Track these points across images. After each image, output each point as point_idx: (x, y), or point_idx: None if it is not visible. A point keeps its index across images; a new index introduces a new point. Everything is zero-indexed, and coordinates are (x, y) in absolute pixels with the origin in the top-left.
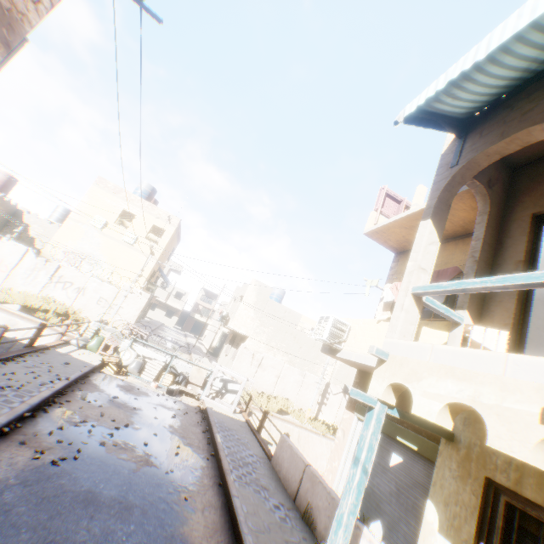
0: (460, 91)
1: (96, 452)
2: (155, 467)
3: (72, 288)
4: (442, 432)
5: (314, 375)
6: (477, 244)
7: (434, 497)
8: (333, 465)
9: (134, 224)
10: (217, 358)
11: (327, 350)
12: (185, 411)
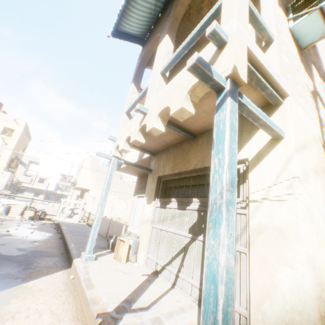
0: (129, 22)
1: None
2: (14, 236)
3: None
4: (146, 168)
5: None
6: None
7: (146, 194)
8: (129, 222)
9: None
10: None
11: (118, 168)
12: (43, 224)
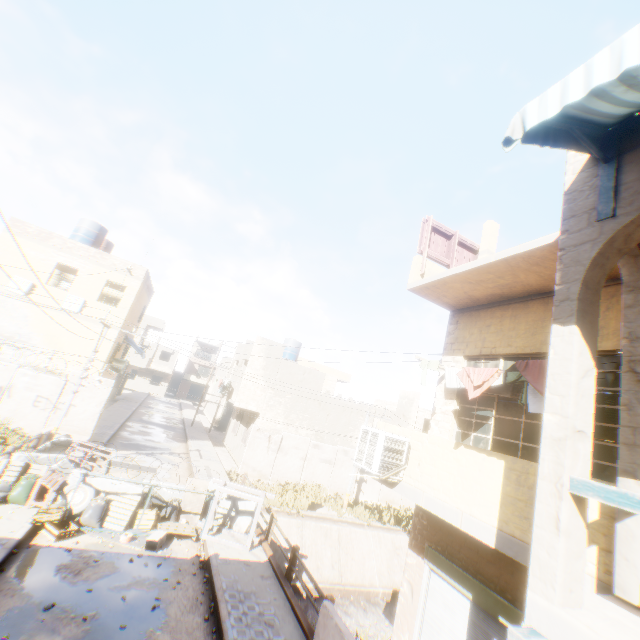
0: None
1: None
2: None
3: None
4: None
5: (348, 448)
6: (636, 347)
7: None
8: (402, 639)
9: (79, 283)
10: (224, 432)
11: (377, 476)
12: (176, 579)
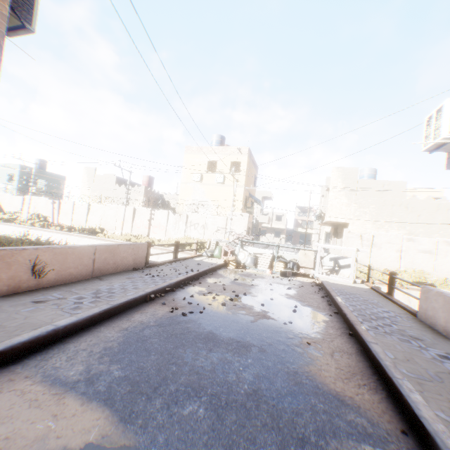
0: None
1: (218, 310)
2: (272, 320)
3: (199, 227)
4: None
5: (449, 239)
6: None
7: None
8: None
9: (218, 168)
10: None
11: None
12: (300, 286)
